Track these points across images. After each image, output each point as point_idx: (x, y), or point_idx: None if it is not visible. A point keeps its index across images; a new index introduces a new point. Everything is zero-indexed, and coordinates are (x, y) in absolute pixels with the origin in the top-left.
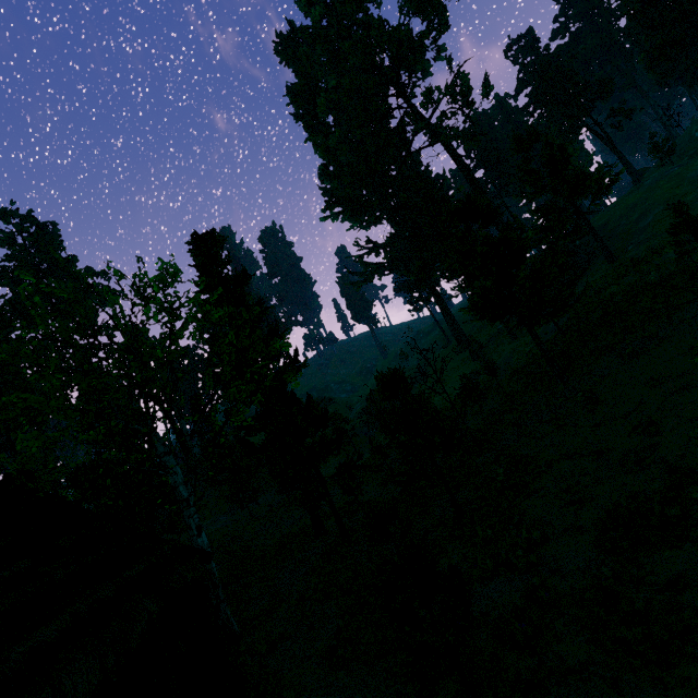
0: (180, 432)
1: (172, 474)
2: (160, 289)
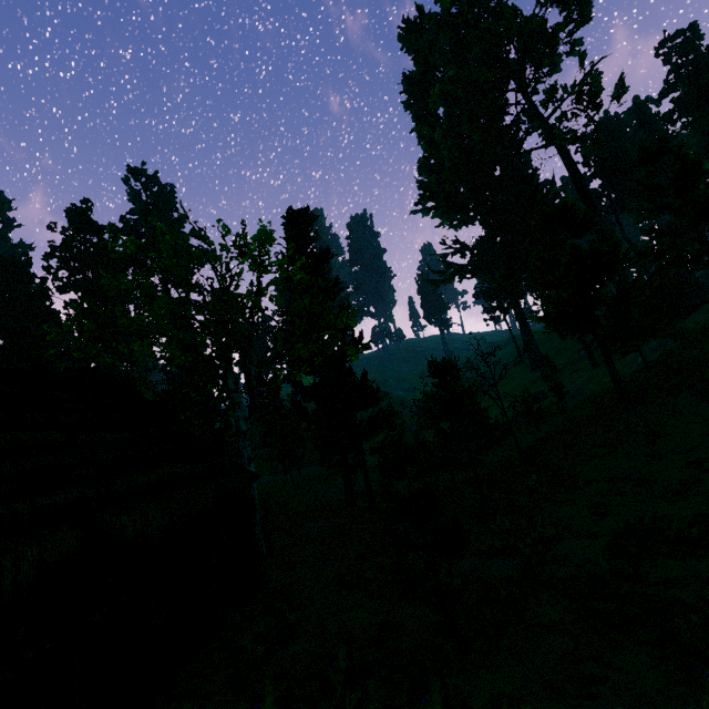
0: (249, 375)
1: (237, 409)
2: (257, 246)
